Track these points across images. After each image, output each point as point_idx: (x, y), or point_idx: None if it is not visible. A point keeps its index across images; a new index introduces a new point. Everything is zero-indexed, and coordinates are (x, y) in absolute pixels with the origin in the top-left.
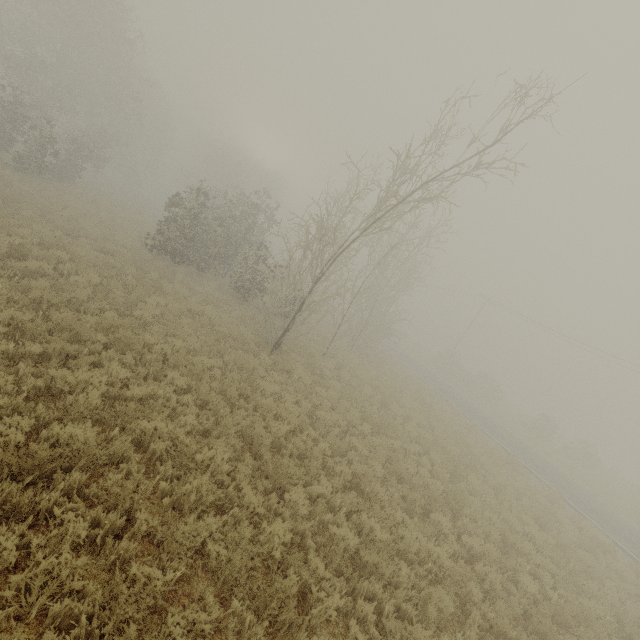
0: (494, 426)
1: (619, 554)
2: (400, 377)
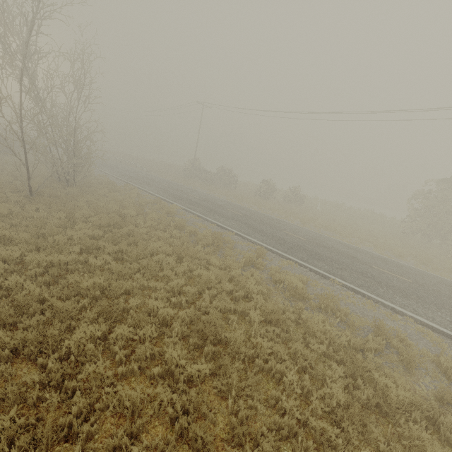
0: (221, 208)
1: (313, 284)
2: (100, 204)
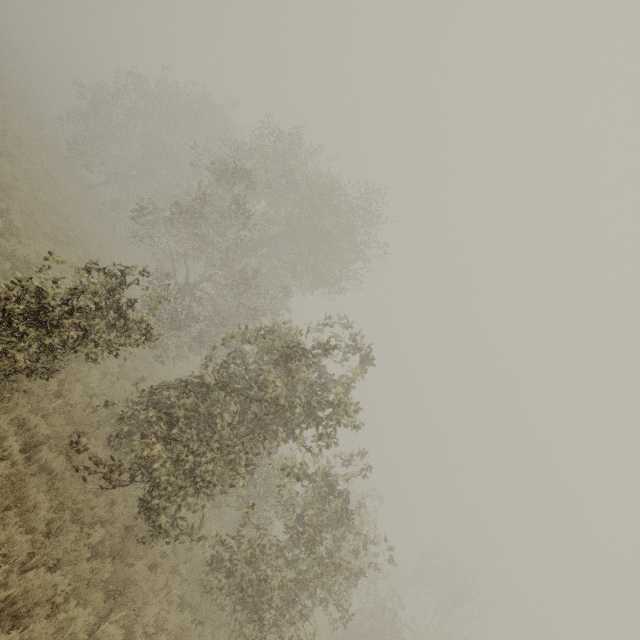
0: None
1: None
2: None
